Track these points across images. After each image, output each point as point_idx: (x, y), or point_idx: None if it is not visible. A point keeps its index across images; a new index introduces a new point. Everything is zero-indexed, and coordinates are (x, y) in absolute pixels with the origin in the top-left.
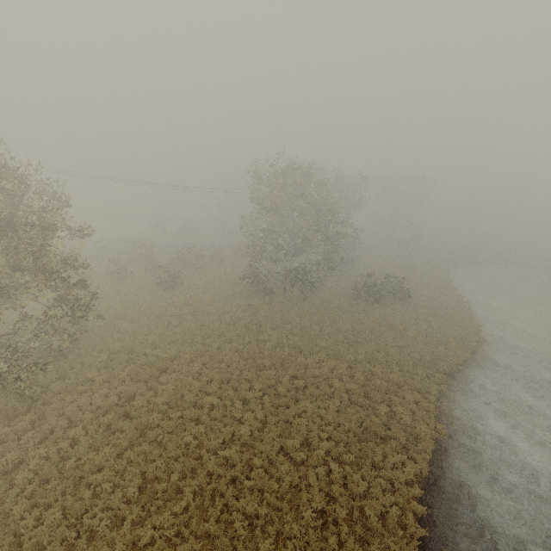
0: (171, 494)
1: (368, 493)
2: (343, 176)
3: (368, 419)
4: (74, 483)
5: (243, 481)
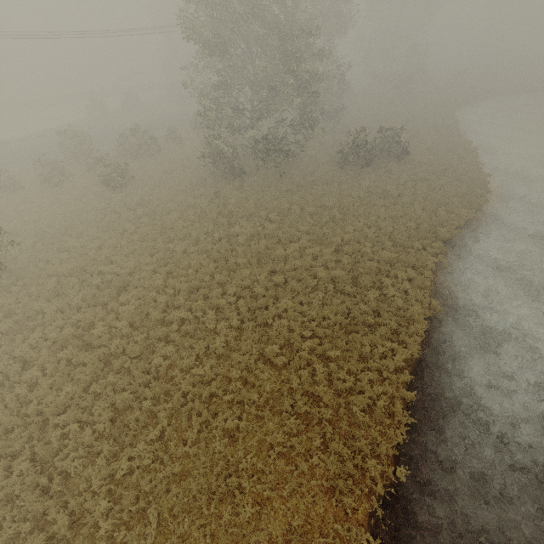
0: (146, 421)
1: (354, 387)
2: None
3: (356, 308)
4: (41, 426)
5: (222, 395)
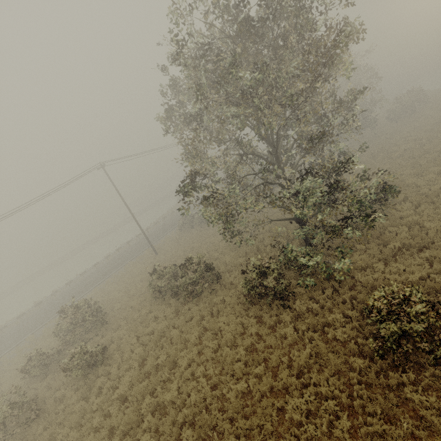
0: None
1: None
2: None
3: None
4: None
5: None
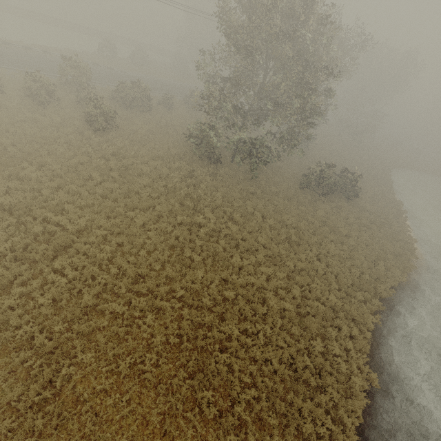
0: None
1: None
2: (341, 25)
3: (300, 359)
4: None
5: None
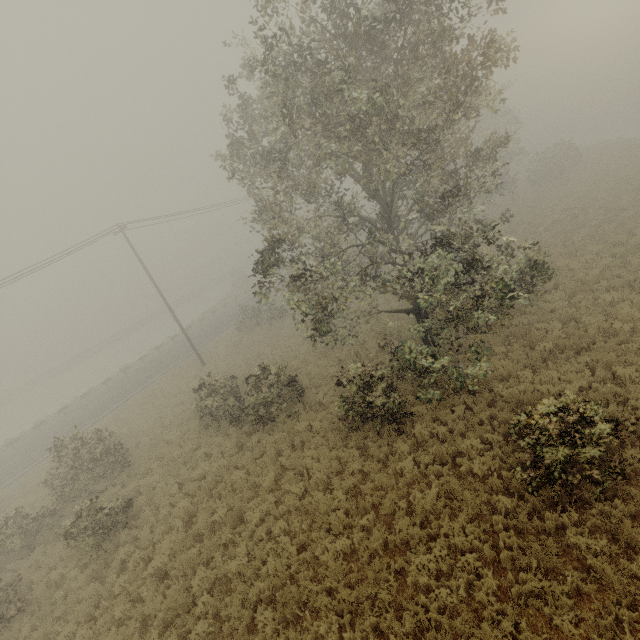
0: None
1: None
2: None
3: None
4: None
5: None
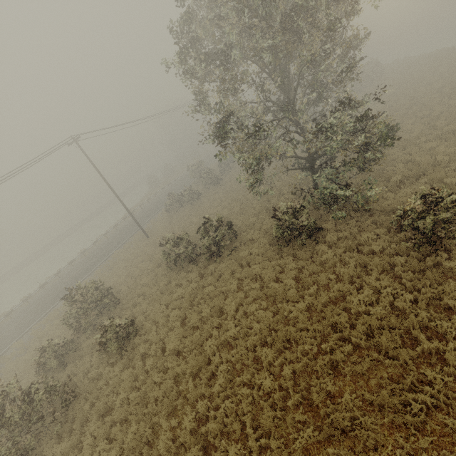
0: None
1: None
2: None
3: None
4: None
5: None
